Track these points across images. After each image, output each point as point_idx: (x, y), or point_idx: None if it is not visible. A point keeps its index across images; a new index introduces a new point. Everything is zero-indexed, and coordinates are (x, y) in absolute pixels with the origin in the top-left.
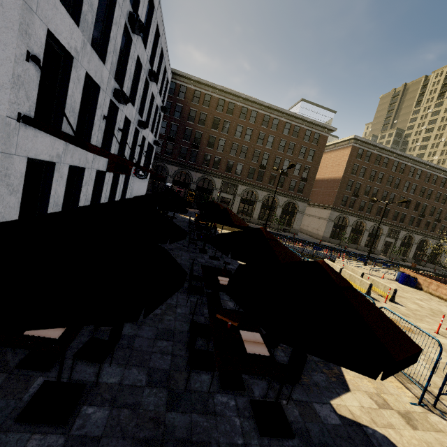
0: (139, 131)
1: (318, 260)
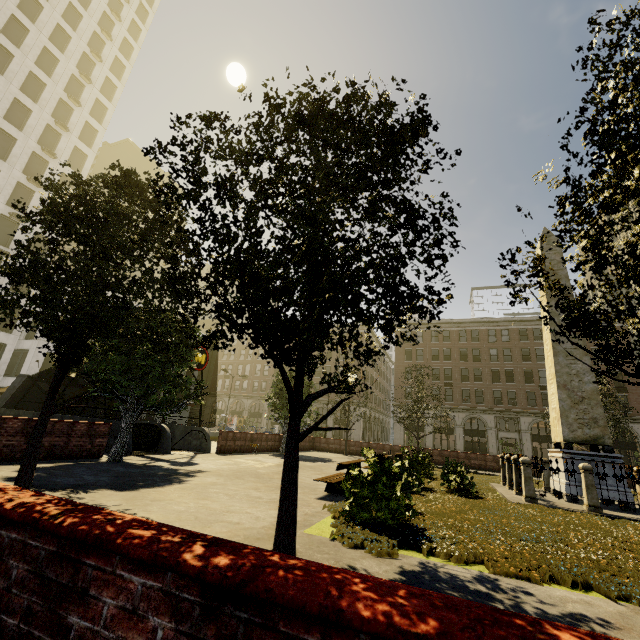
0: None
1: None
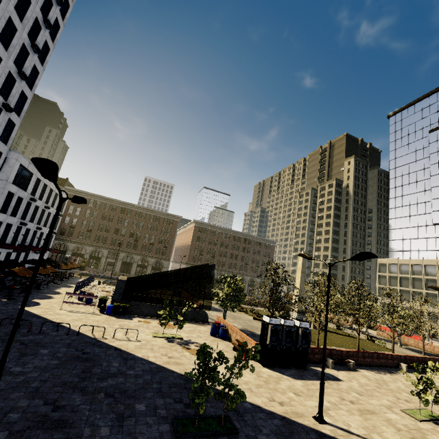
0: (38, 231)
1: None
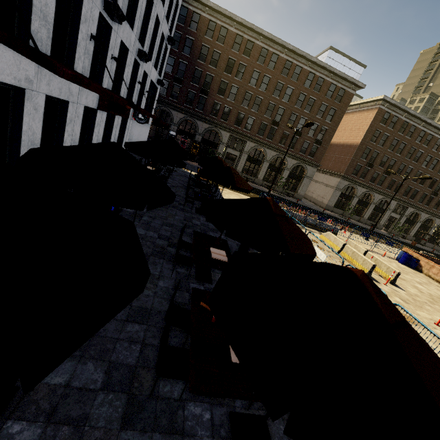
0: (139, 64)
1: (355, 270)
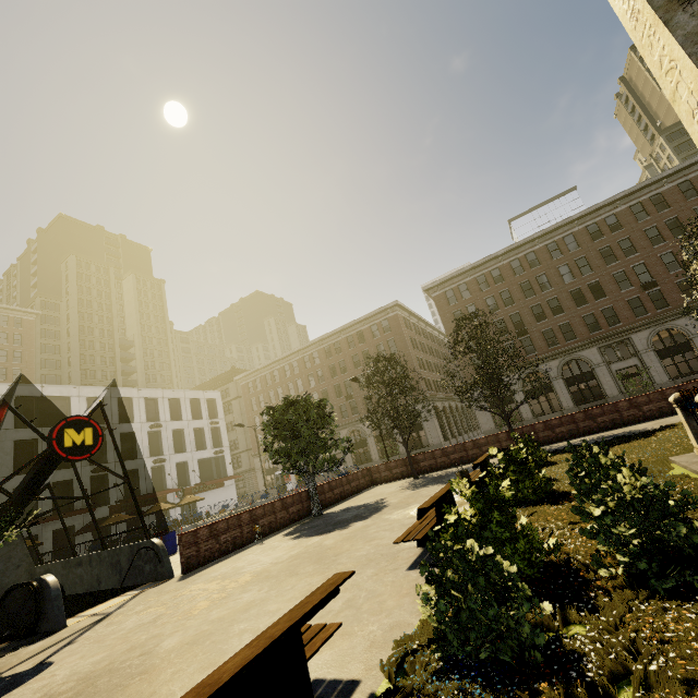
0: (165, 465)
1: None
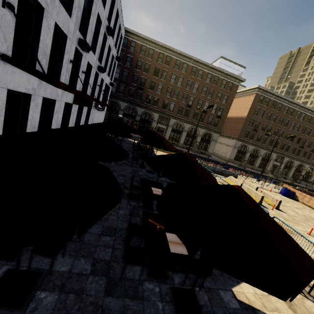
0: (98, 74)
1: (234, 185)
